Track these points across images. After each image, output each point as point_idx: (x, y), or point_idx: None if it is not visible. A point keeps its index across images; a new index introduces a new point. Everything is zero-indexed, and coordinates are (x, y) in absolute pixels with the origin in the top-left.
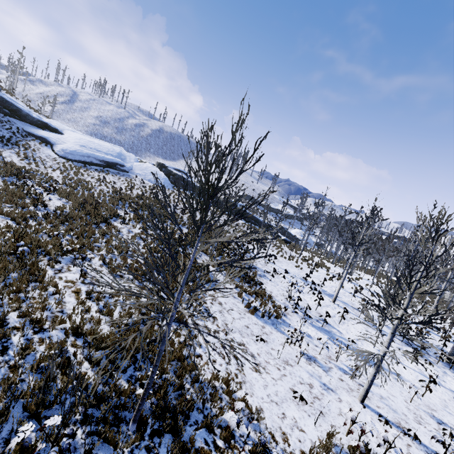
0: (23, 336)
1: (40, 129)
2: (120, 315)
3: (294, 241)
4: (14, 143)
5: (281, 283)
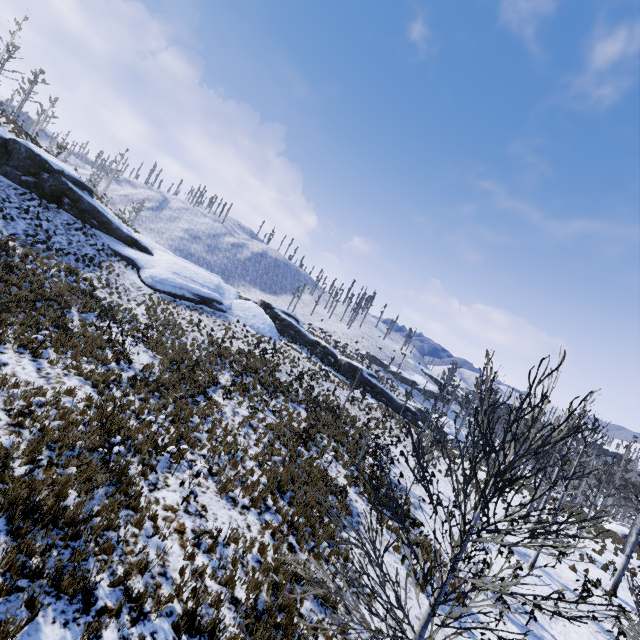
0: (118, 631)
1: (128, 246)
2: (249, 590)
3: (439, 435)
4: (97, 264)
5: (445, 523)
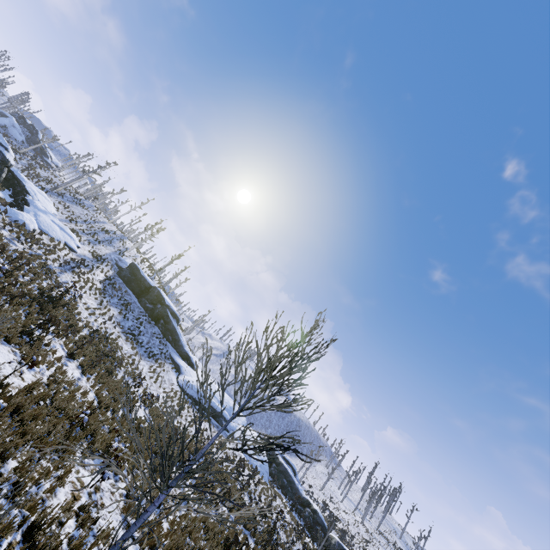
0: None
1: (182, 359)
2: None
3: None
4: (155, 359)
5: None
